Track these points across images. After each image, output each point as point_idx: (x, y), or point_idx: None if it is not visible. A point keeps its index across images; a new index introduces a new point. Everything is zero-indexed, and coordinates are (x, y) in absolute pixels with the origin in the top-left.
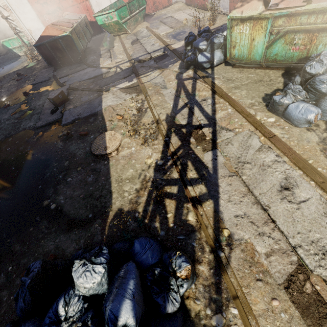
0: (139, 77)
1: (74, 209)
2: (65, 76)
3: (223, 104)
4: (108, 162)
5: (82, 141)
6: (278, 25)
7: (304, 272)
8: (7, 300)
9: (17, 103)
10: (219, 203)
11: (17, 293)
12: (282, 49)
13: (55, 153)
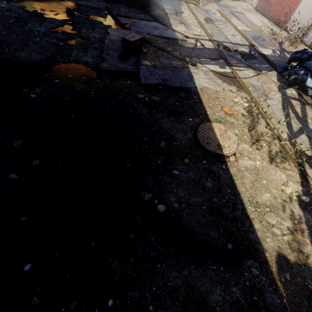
0: (232, 68)
1: (199, 225)
2: (124, 16)
3: None
4: (227, 168)
5: (176, 119)
6: None
7: None
8: None
9: (57, 19)
10: None
11: None
12: None
13: (139, 120)
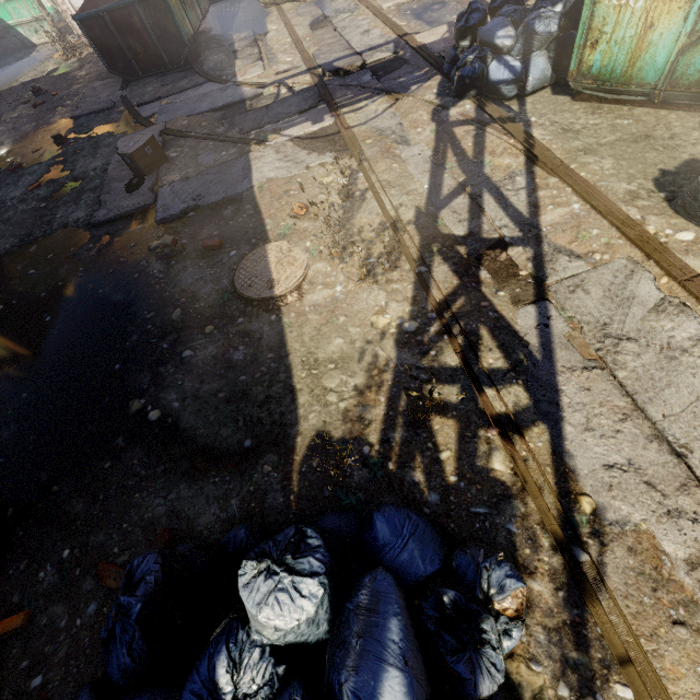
0: (338, 113)
1: (206, 424)
2: (151, 101)
3: (557, 190)
4: (279, 318)
5: (208, 262)
6: None
7: None
8: (69, 627)
9: (41, 163)
10: (563, 432)
11: (108, 629)
12: None
13: (146, 288)
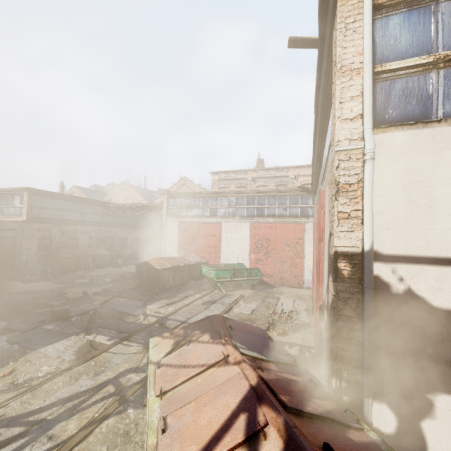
0: (120, 341)
1: None
2: (124, 297)
3: None
4: None
5: None
6: None
7: None
8: None
9: (67, 297)
10: None
11: None
12: None
13: None
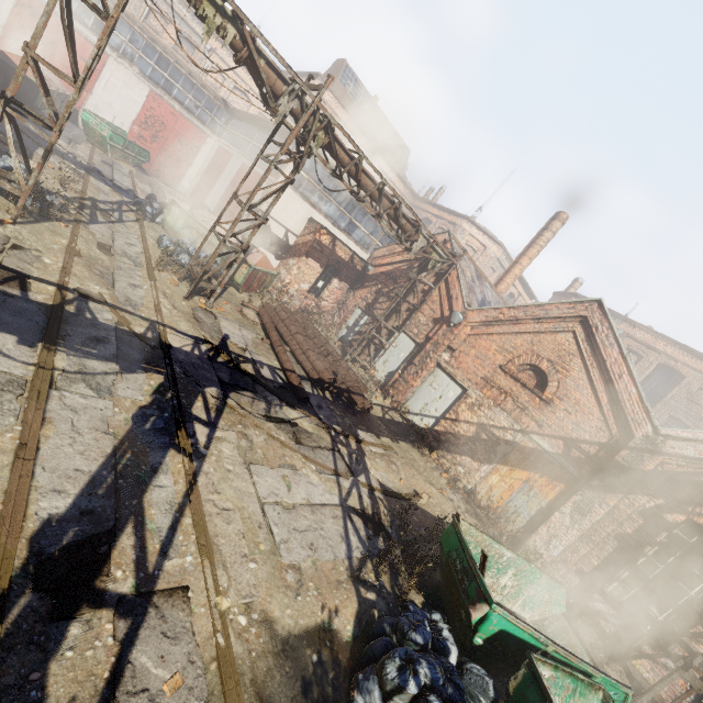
0: (89, 175)
1: None
2: None
3: (136, 224)
4: None
5: None
6: (190, 221)
7: (111, 247)
8: None
9: None
10: (93, 224)
11: None
12: (188, 234)
13: None
